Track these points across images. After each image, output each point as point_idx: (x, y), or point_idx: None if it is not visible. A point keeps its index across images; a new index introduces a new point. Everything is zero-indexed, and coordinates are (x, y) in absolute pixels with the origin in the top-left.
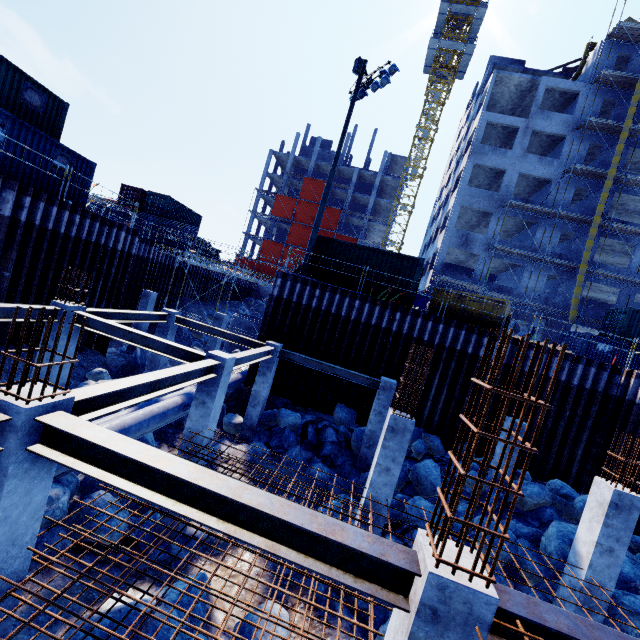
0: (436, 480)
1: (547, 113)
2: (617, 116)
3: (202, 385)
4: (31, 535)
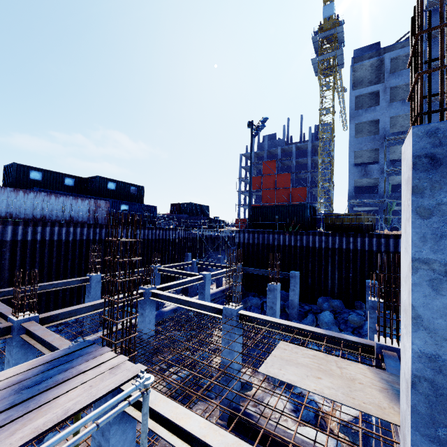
0: (328, 320)
1: (397, 73)
2: None
3: (200, 286)
4: (153, 322)
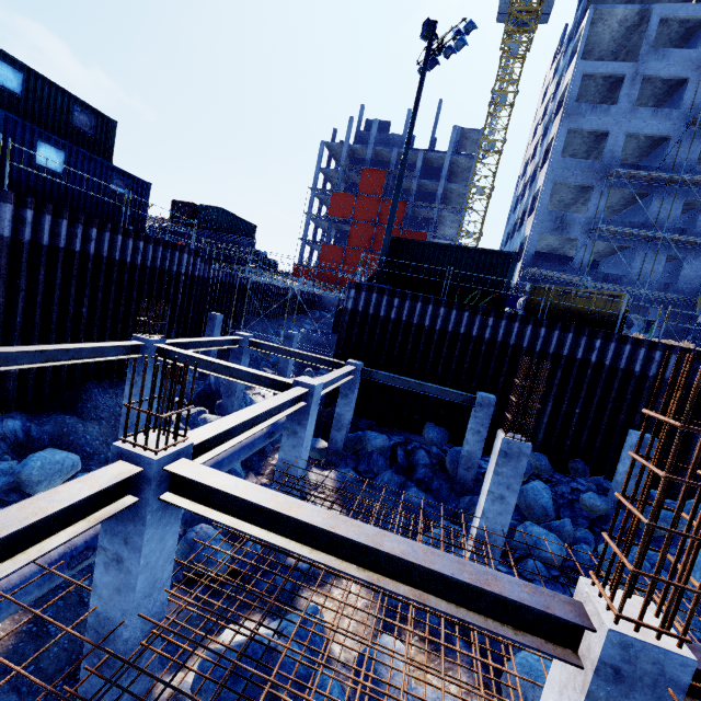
0: (548, 504)
1: (662, 51)
2: None
3: (292, 414)
4: (166, 578)
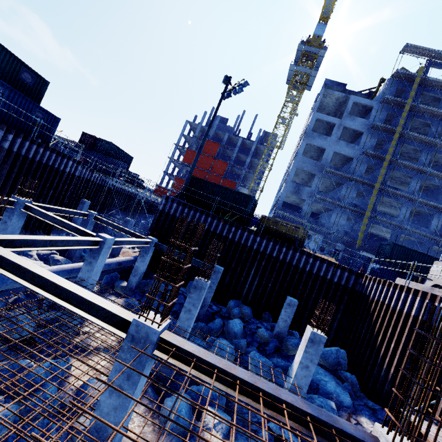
0: (238, 331)
1: (353, 117)
2: (395, 123)
3: (91, 252)
4: None
